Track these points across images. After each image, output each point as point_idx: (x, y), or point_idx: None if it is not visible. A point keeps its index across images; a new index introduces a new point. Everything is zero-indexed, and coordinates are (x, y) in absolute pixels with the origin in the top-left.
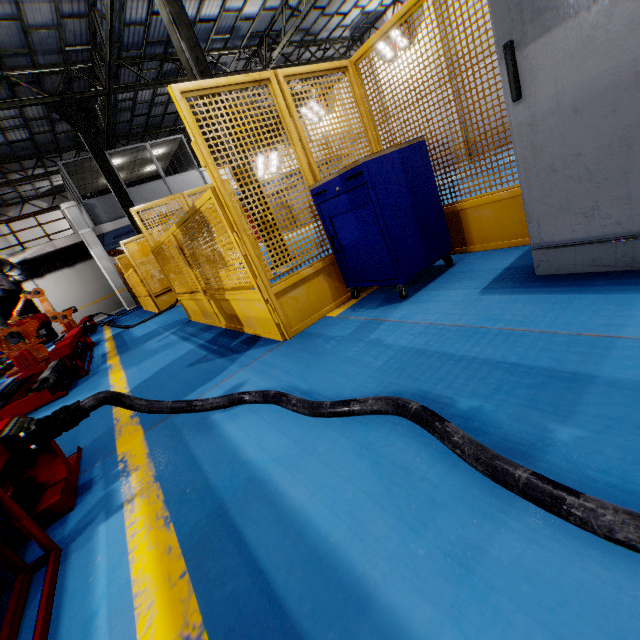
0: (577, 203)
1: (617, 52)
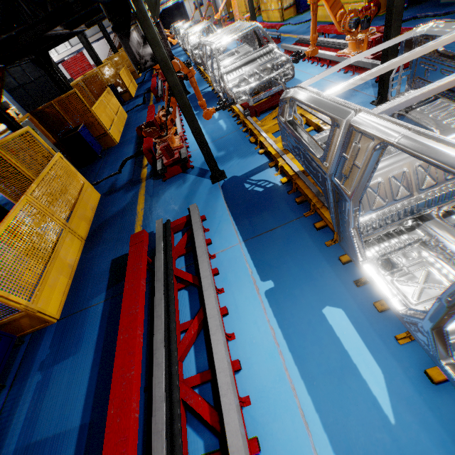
0: None
1: None
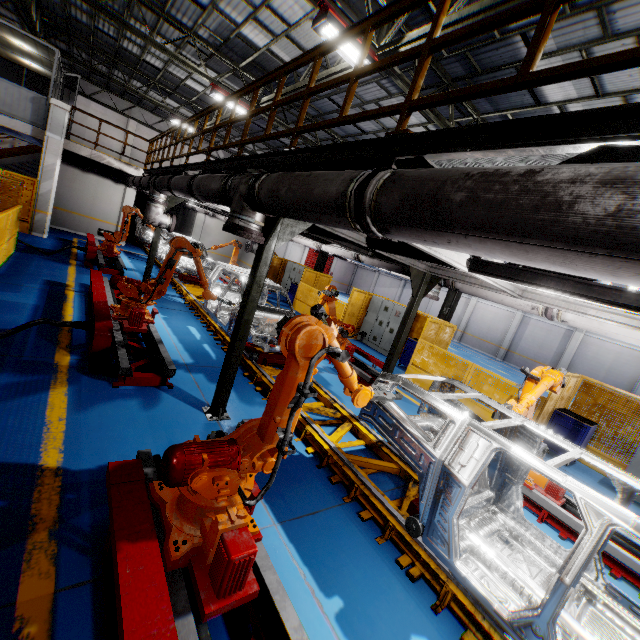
0: None
1: None
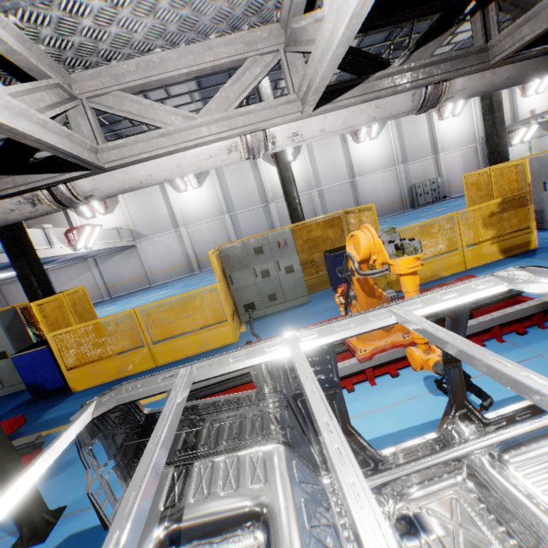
0: None
1: None
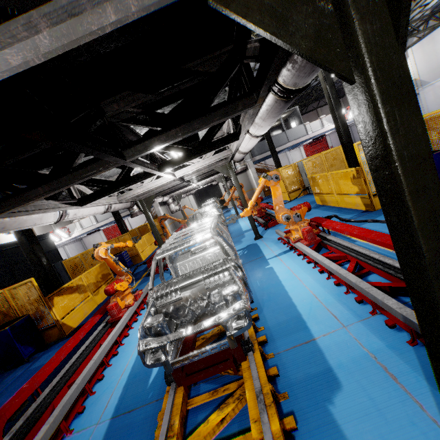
0: None
1: None
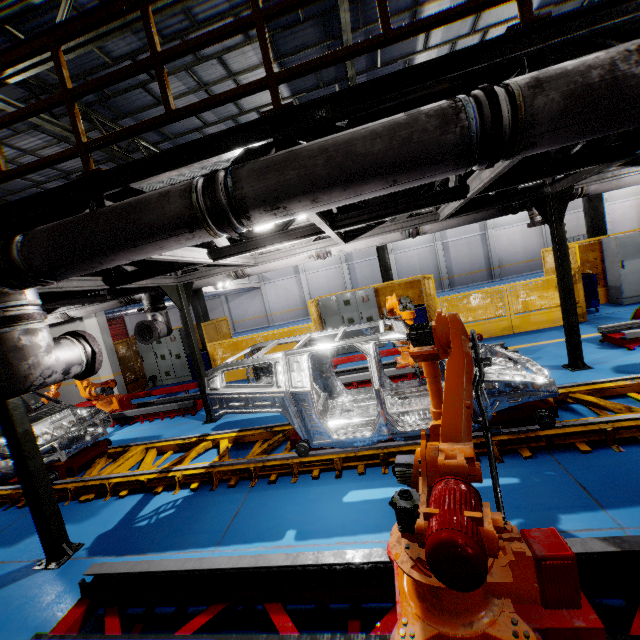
0: (631, 289)
1: (637, 266)
